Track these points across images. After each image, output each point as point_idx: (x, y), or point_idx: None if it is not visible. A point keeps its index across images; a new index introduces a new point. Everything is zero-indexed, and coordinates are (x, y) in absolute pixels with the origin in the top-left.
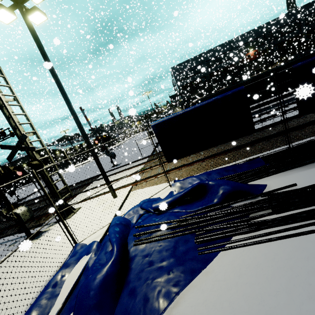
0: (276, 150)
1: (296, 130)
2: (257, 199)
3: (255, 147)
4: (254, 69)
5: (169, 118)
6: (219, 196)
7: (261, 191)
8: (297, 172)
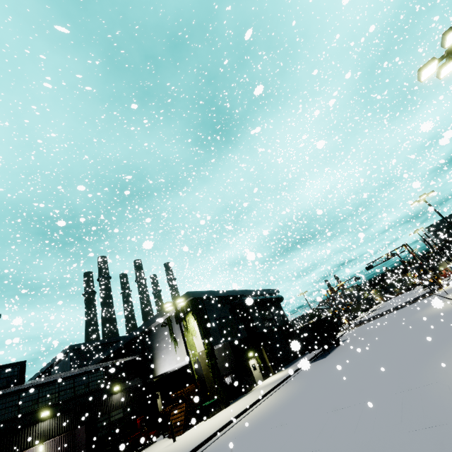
0: None
1: None
2: None
3: None
4: None
5: None
6: None
7: None
8: None
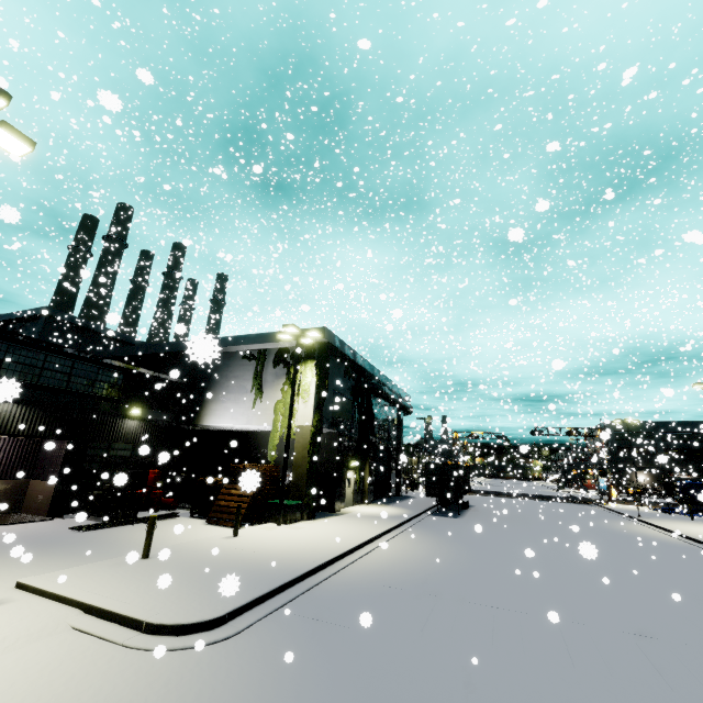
0: None
1: None
2: None
3: None
4: None
5: (686, 482)
6: None
7: None
8: None
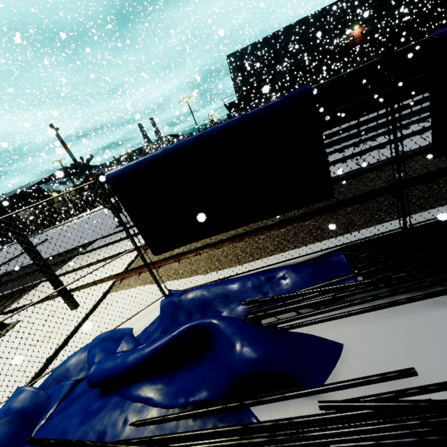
0: (376, 234)
1: (421, 183)
2: (313, 399)
3: (337, 217)
4: (359, 61)
5: (143, 162)
6: (222, 381)
7: (324, 377)
8: (418, 312)
